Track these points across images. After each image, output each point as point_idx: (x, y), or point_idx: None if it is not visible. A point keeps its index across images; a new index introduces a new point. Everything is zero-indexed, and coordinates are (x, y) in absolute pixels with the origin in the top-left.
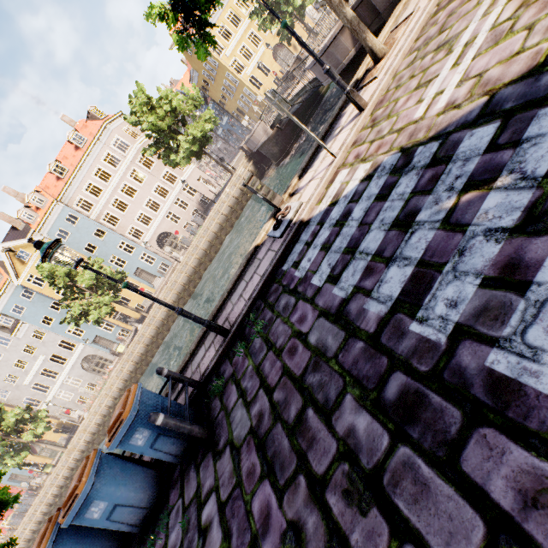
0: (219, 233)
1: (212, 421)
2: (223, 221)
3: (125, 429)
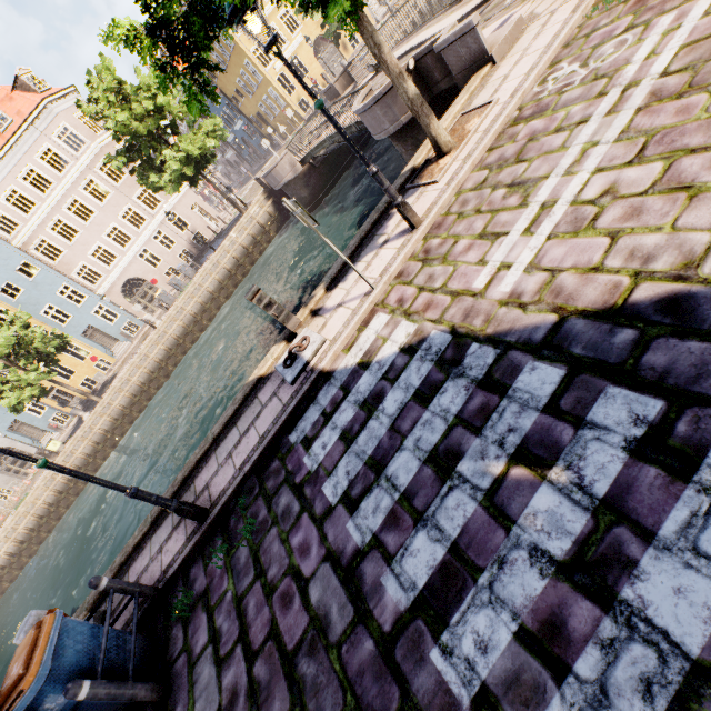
0: (217, 293)
1: (169, 665)
2: (223, 277)
3: (26, 703)
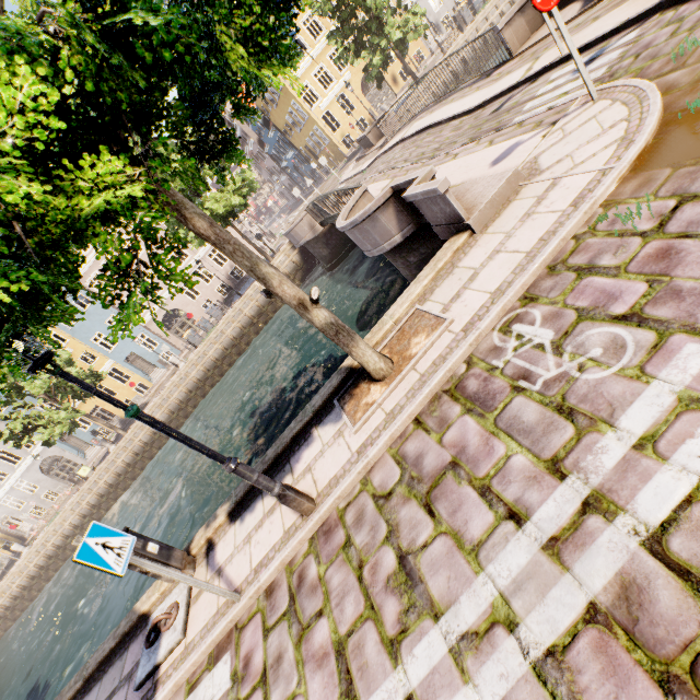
0: (238, 340)
1: None
2: (246, 324)
3: None
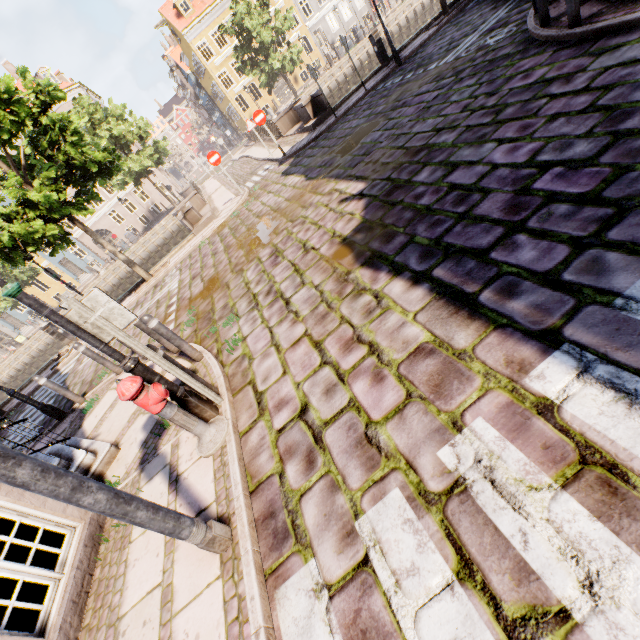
0: (146, 261)
1: None
2: (153, 250)
3: None
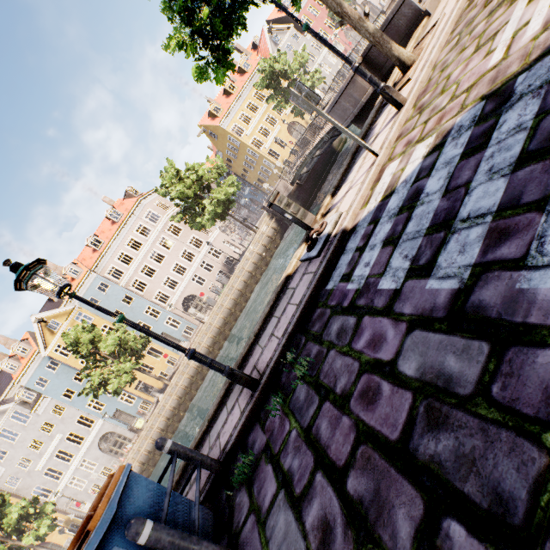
0: (244, 290)
1: (236, 533)
2: (247, 278)
3: None
